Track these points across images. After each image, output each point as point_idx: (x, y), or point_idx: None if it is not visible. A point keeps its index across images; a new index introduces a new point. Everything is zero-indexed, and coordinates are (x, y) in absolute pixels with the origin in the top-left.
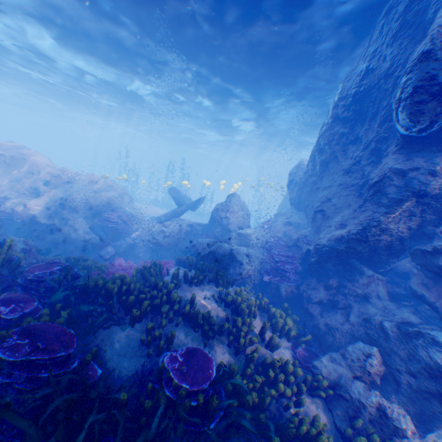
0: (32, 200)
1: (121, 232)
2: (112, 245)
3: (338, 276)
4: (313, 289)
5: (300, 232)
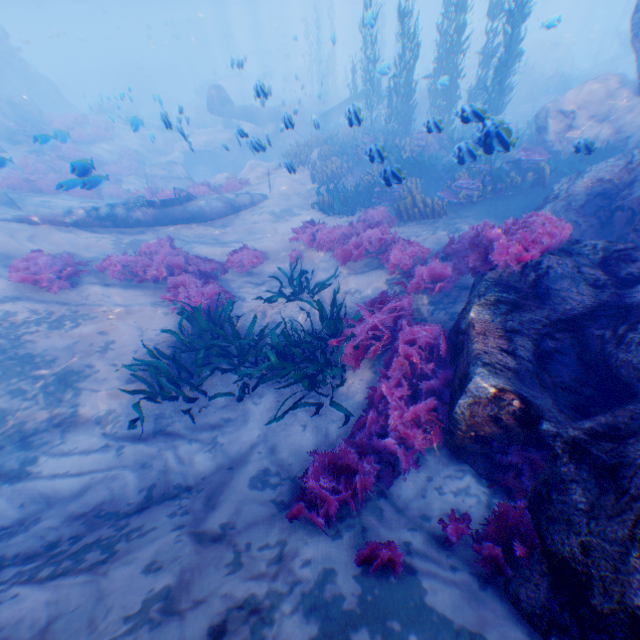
0: None
1: None
2: None
3: None
4: None
5: None
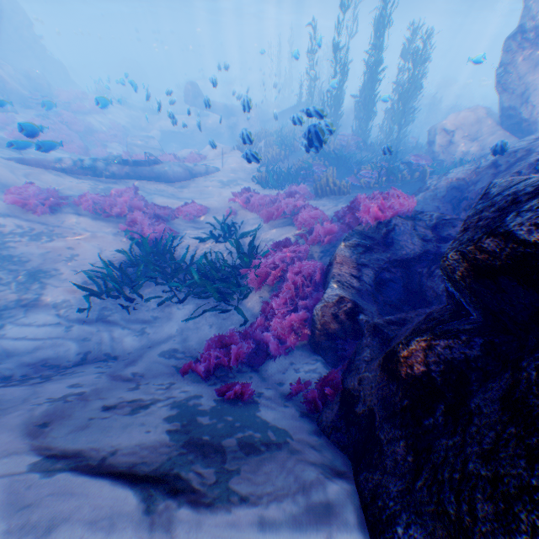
0: None
1: None
2: None
3: None
4: None
5: None
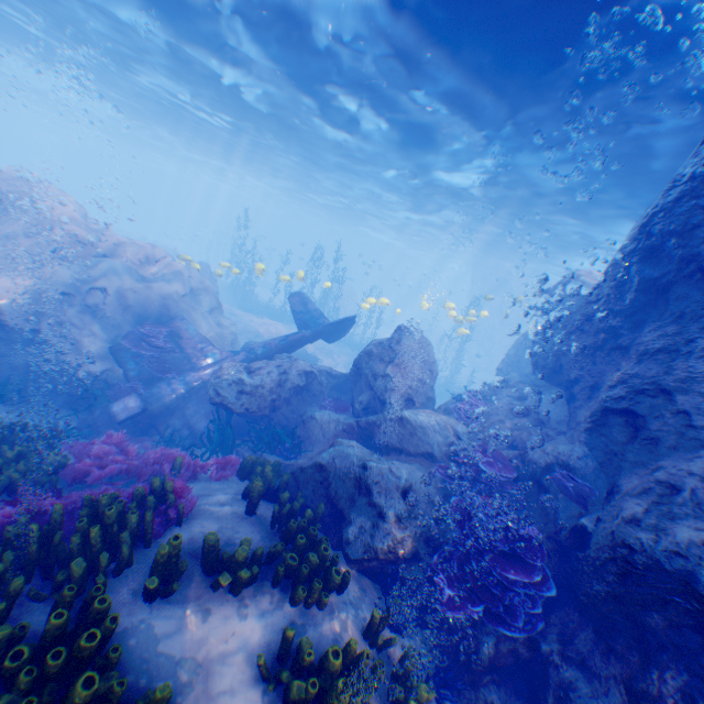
0: (6, 279)
1: (167, 367)
2: (140, 393)
3: (685, 671)
4: (586, 672)
5: (556, 452)
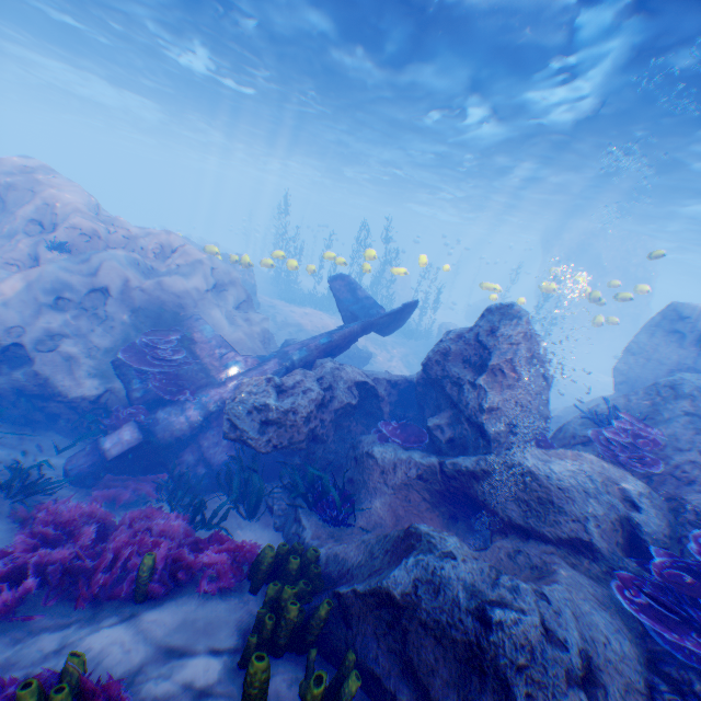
0: None
1: (178, 383)
2: (139, 421)
3: None
4: None
5: None
